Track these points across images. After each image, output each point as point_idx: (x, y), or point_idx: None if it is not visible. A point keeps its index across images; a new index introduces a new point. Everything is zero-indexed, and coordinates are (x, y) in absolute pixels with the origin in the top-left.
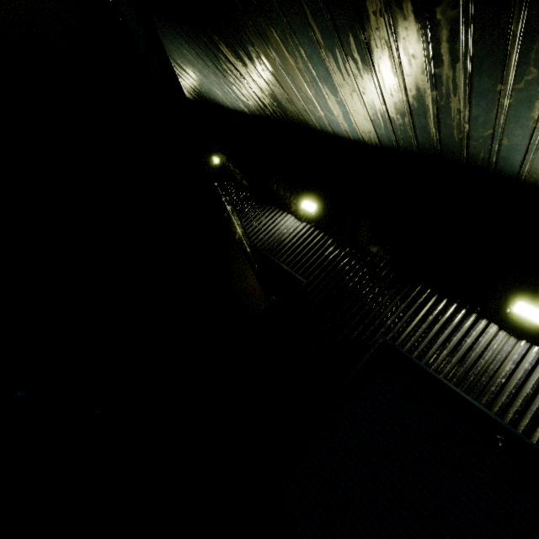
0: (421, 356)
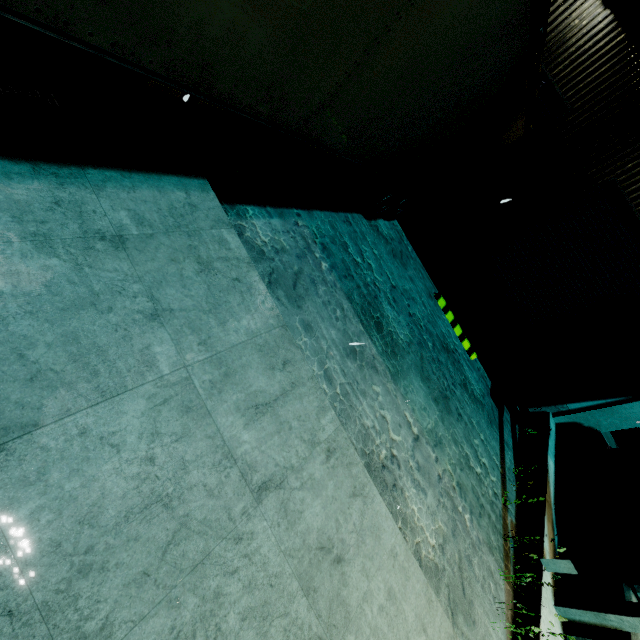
0: (636, 199)
